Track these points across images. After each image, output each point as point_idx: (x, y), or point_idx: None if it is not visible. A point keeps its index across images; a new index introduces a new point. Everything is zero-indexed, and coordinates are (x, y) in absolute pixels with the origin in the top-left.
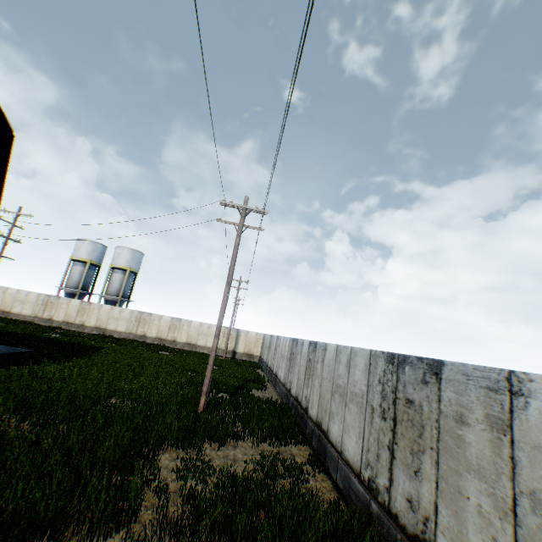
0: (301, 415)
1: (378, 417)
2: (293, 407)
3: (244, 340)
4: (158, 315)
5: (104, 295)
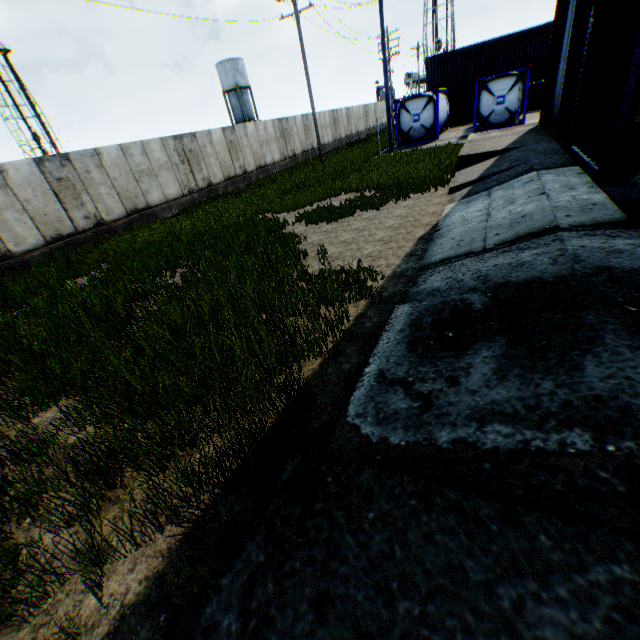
0: None
1: None
2: None
3: None
4: None
5: None
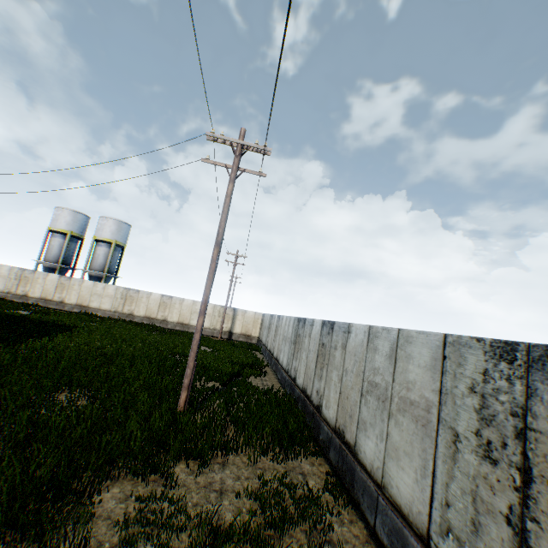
0: (311, 413)
1: (471, 454)
2: (299, 401)
3: (241, 319)
4: (147, 292)
5: (87, 271)
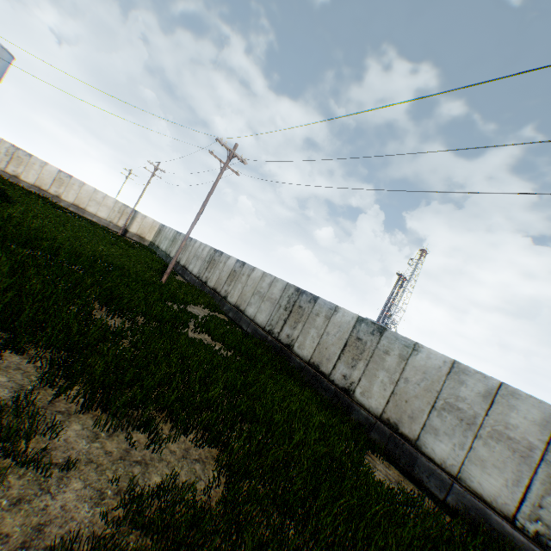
0: (219, 299)
1: (282, 309)
2: (210, 294)
3: (140, 222)
4: (42, 160)
5: None
